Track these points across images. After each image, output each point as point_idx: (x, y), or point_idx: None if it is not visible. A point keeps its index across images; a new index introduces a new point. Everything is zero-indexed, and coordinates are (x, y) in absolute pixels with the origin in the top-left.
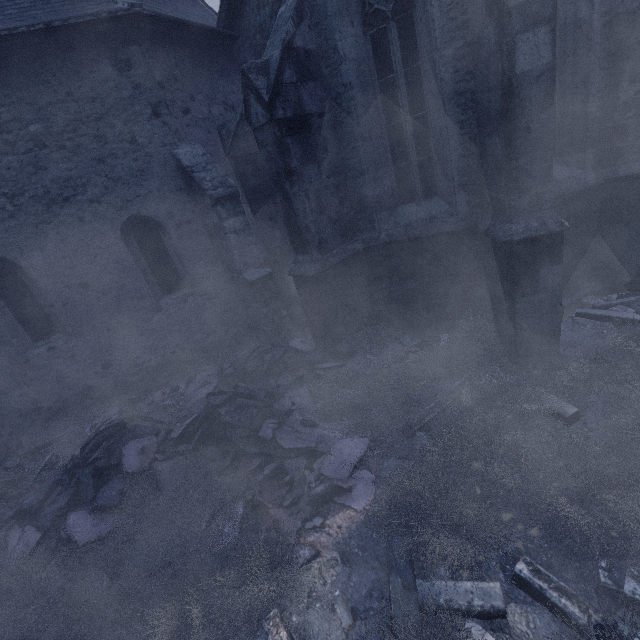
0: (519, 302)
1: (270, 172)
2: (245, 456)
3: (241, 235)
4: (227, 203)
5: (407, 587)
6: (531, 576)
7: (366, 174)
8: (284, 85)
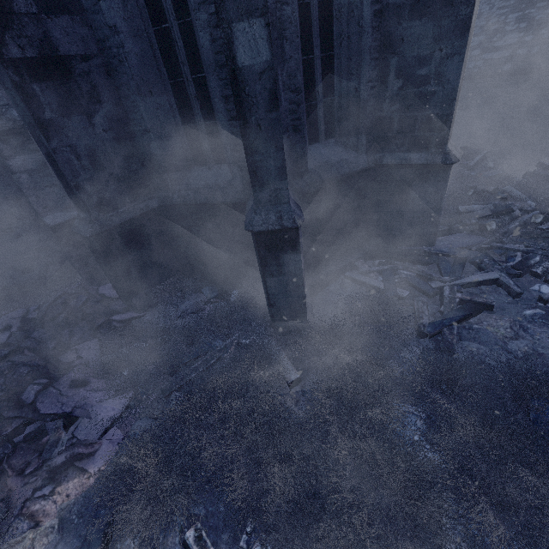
0: (270, 281)
1: (24, 119)
2: (2, 420)
3: (36, 175)
4: (11, 138)
5: None
6: (193, 543)
7: (151, 132)
8: (17, 15)
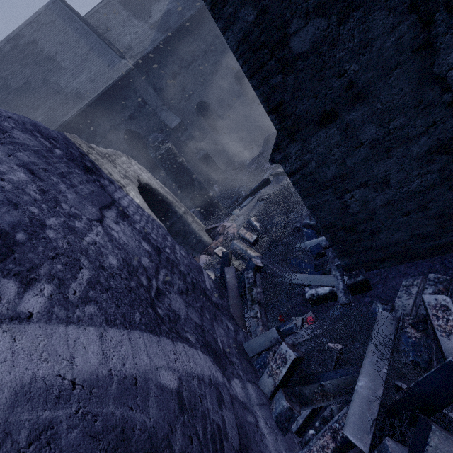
0: None
1: None
2: None
3: None
4: None
5: None
6: None
7: None
8: None
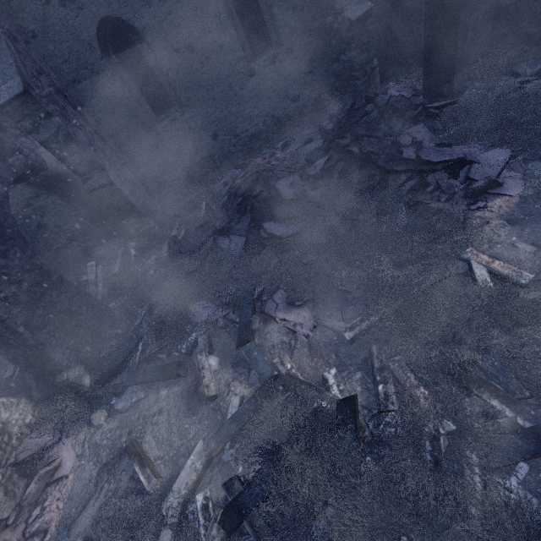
0: None
1: None
2: (392, 175)
3: None
4: None
5: None
6: None
7: None
8: None
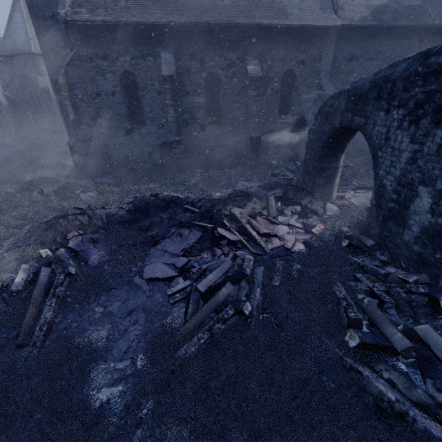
0: None
1: None
2: None
3: None
4: None
5: None
6: None
7: None
8: None
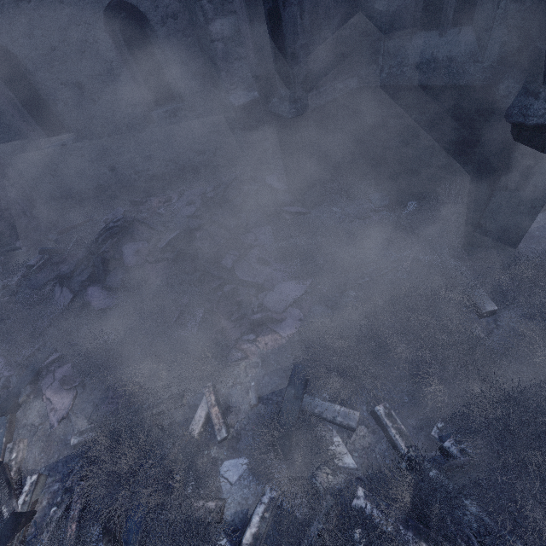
0: (497, 195)
1: None
2: (209, 276)
3: (229, 45)
4: None
5: (296, 397)
6: (383, 416)
7: None
8: None
